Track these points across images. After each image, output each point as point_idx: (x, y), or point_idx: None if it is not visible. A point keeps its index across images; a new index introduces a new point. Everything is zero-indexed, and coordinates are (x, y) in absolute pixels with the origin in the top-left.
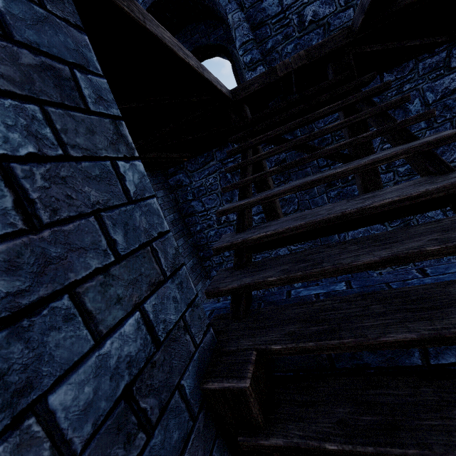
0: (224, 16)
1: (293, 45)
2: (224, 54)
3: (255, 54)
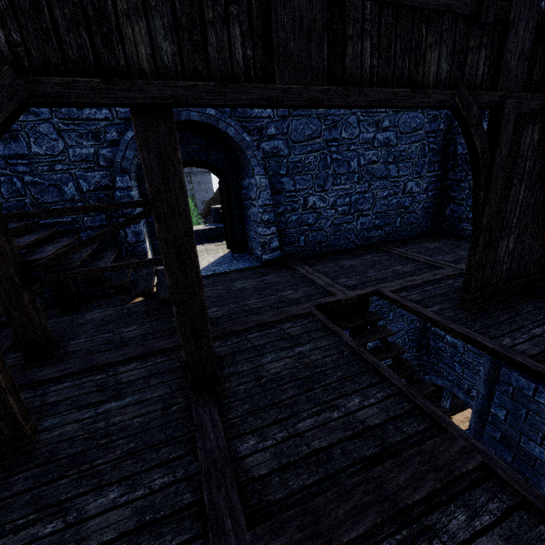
0: (239, 158)
1: (297, 217)
2: (220, 176)
3: (272, 216)
